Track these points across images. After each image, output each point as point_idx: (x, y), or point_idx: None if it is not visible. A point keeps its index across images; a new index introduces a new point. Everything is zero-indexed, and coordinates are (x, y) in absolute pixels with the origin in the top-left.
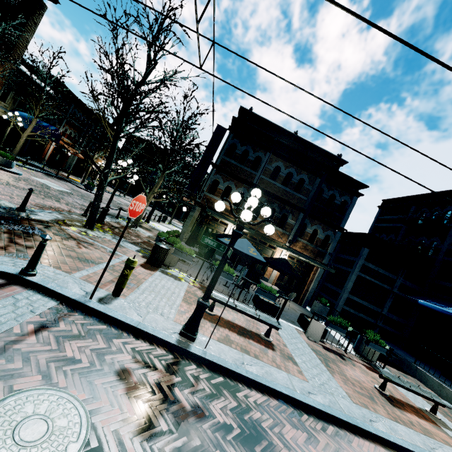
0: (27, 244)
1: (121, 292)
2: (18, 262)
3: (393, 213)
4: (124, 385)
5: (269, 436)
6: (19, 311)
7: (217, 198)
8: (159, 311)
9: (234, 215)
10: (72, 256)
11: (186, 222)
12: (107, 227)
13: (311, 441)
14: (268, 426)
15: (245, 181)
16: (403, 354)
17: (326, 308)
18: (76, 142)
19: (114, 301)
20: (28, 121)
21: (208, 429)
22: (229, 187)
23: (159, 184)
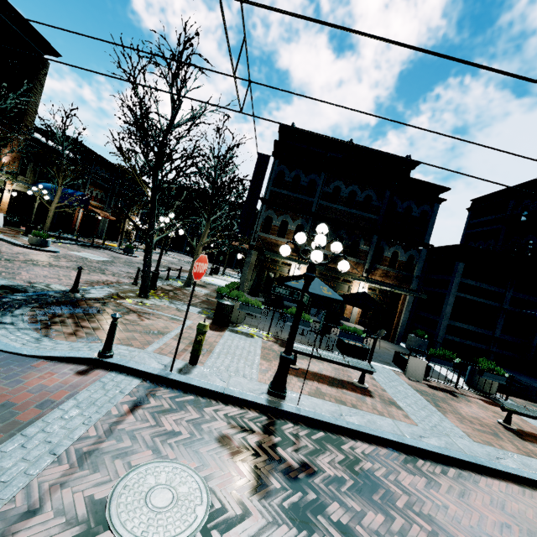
0: (92, 325)
1: (198, 359)
2: (92, 346)
3: (488, 214)
4: (228, 451)
5: (385, 484)
6: (110, 394)
7: (273, 237)
8: (240, 374)
9: (303, 257)
10: (138, 330)
11: (243, 271)
12: (161, 292)
13: (431, 485)
14: (382, 475)
15: (302, 211)
16: (529, 381)
17: (424, 341)
18: (104, 203)
19: (193, 370)
20: (53, 192)
21: (321, 483)
22: (285, 221)
23: (206, 234)
